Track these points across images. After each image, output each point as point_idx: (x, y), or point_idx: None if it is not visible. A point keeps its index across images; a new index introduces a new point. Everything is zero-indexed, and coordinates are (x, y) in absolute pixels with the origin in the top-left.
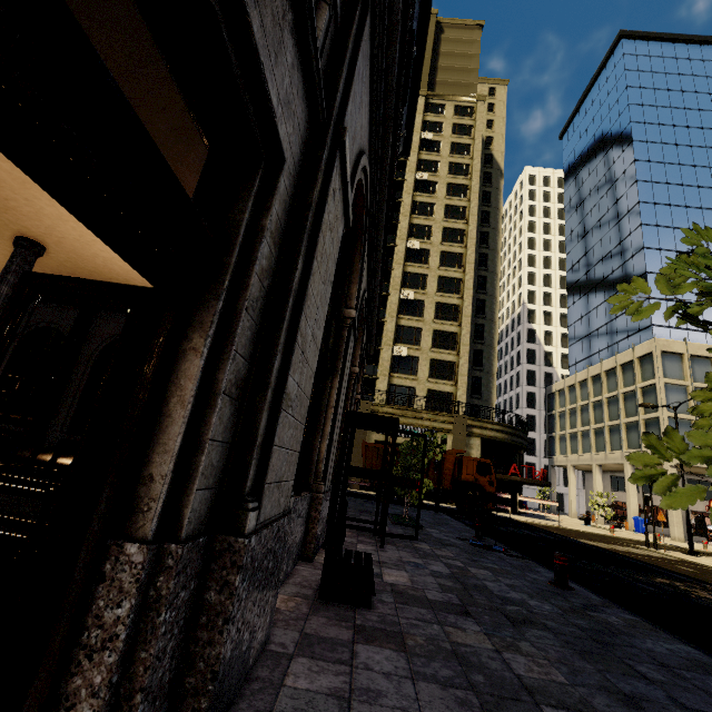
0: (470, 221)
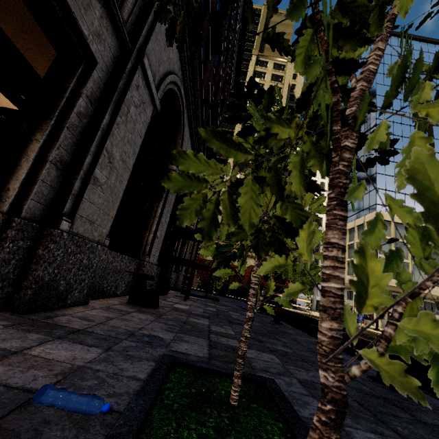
0: None
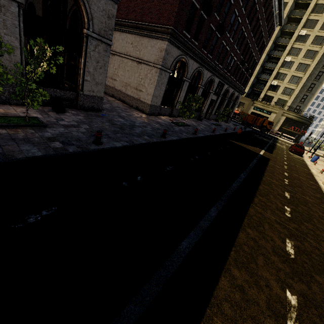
0: None
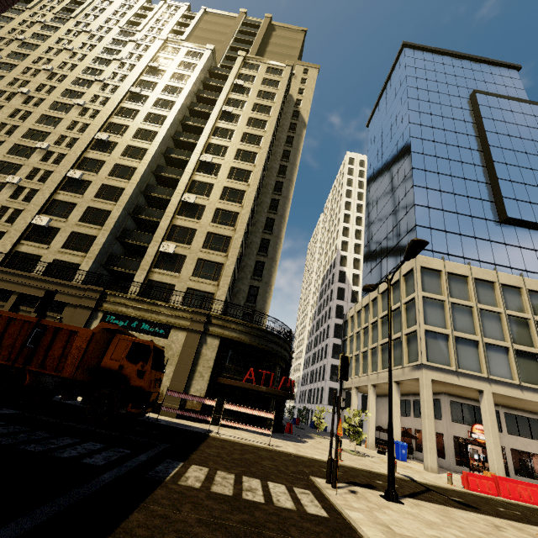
0: (262, 146)
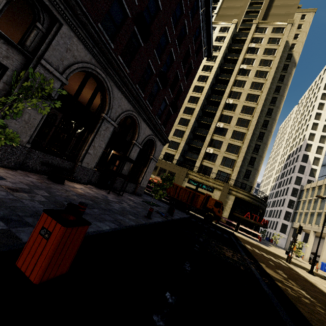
0: (263, 91)
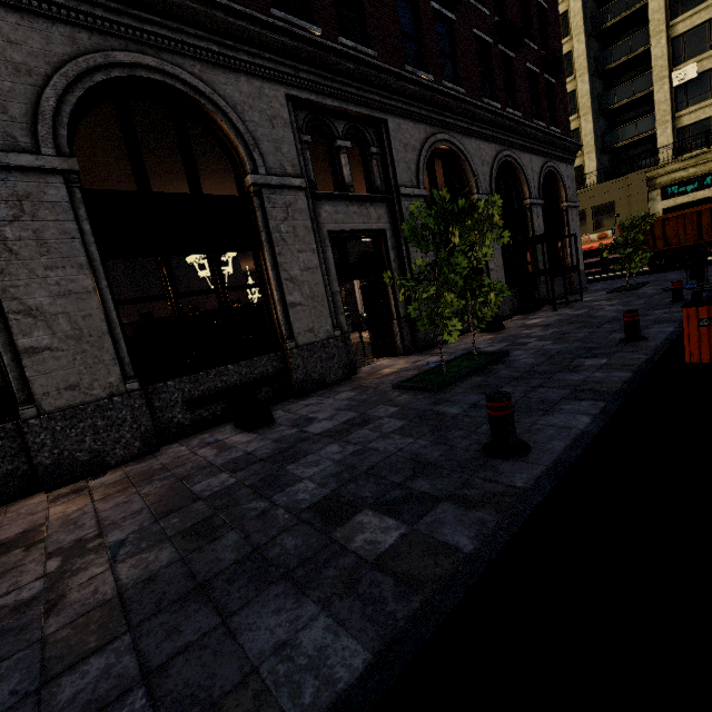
0: None
